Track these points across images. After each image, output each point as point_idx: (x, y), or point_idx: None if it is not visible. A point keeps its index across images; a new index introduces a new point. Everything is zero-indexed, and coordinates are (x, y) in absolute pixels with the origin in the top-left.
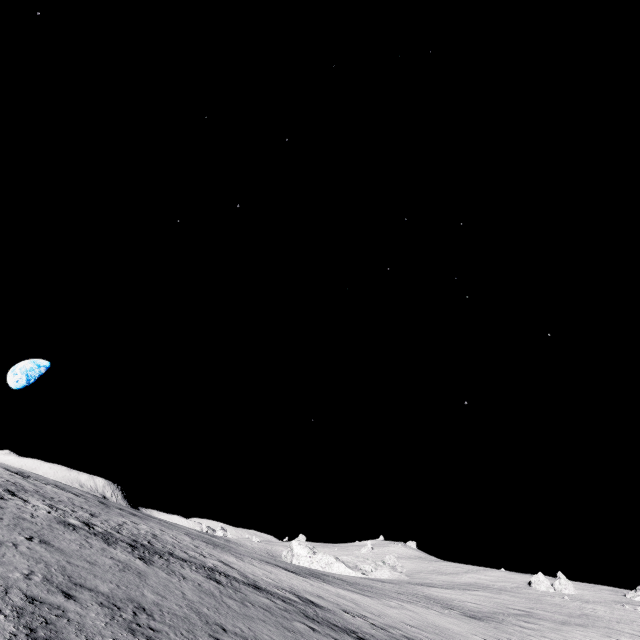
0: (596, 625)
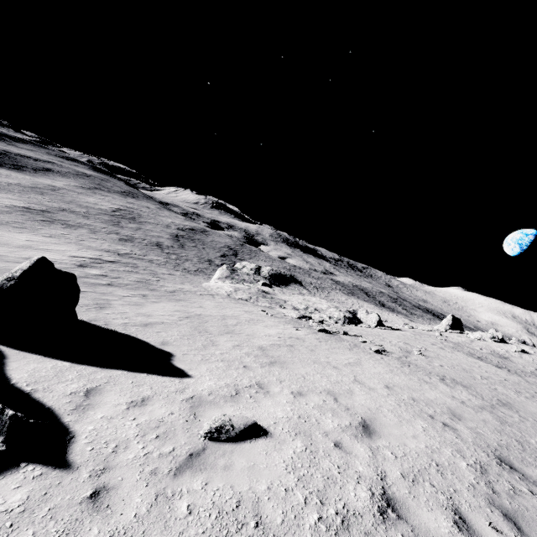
0: None
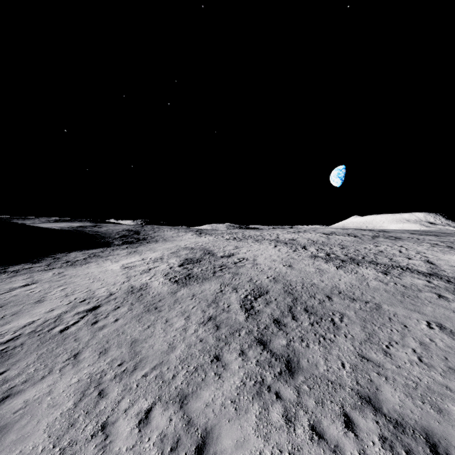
0: None
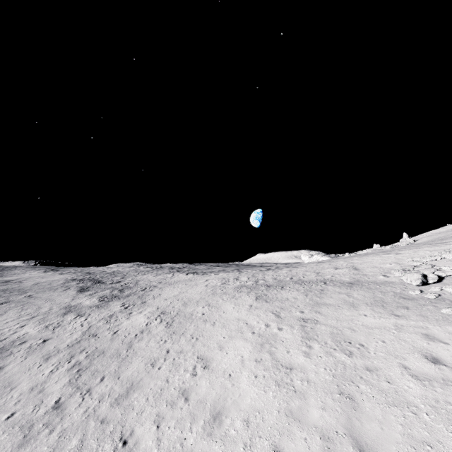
0: (414, 246)
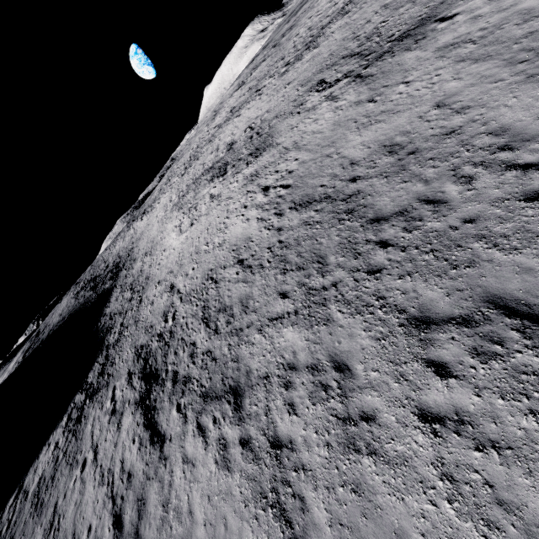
0: None
